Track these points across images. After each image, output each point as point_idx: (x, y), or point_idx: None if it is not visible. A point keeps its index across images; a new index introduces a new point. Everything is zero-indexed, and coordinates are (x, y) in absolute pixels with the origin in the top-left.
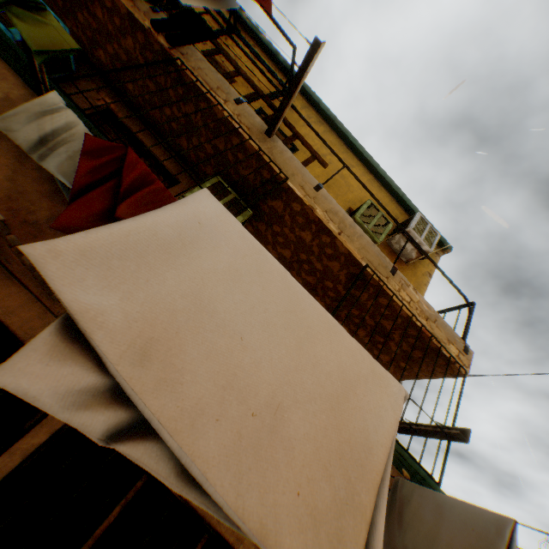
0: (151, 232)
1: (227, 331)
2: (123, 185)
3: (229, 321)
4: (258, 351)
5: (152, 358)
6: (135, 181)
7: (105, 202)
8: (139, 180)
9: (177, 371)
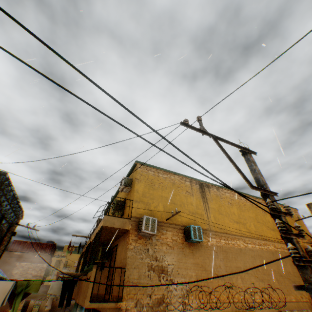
0: None
1: None
2: None
3: None
4: None
5: None
6: None
7: None
8: None
9: None
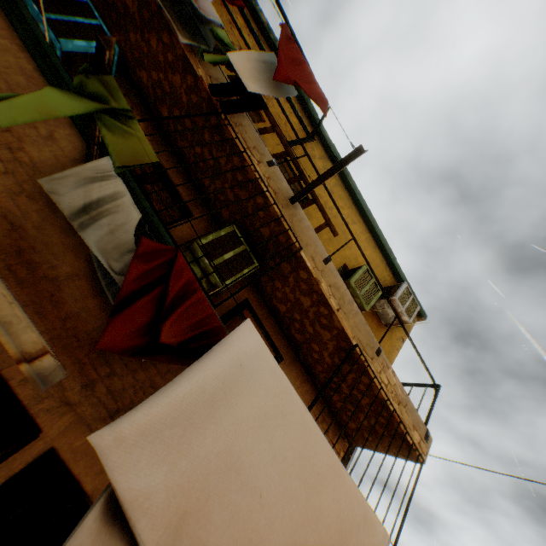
0: (201, 389)
1: (250, 488)
2: (168, 297)
3: (252, 475)
4: (273, 507)
5: (182, 534)
6: (179, 291)
7: (148, 314)
8: (183, 289)
9: (202, 545)
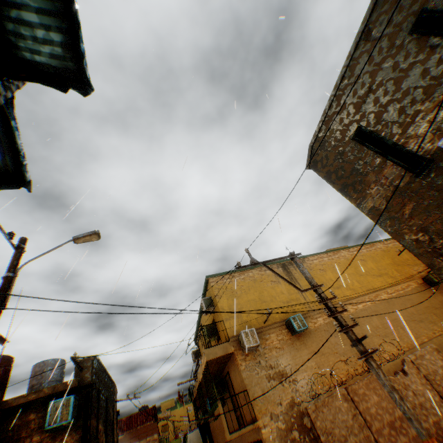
0: None
1: None
2: None
3: None
4: None
5: None
6: None
7: None
8: None
9: None
